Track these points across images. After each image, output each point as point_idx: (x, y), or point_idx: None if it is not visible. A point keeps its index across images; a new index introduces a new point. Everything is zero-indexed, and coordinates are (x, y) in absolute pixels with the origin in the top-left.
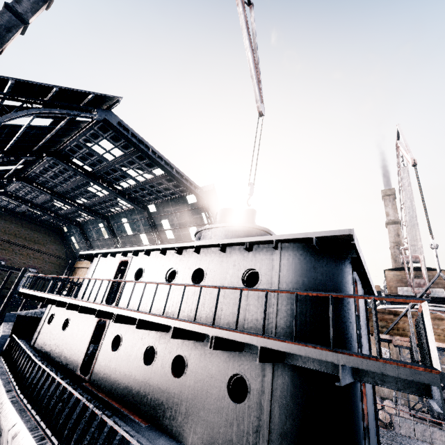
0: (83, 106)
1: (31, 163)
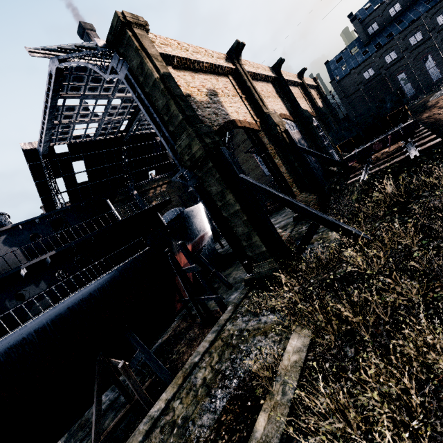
0: (43, 164)
1: (150, 135)
